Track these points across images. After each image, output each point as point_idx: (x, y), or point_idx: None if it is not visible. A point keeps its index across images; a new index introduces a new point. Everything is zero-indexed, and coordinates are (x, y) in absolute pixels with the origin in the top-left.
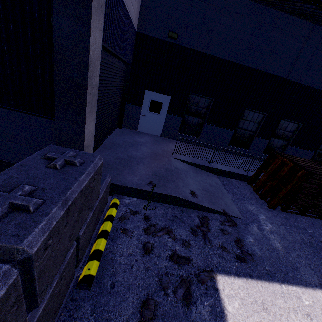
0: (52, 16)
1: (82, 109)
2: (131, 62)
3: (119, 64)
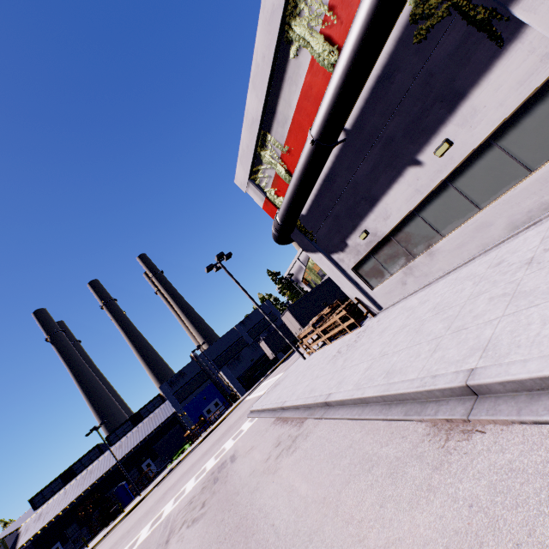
0: None
1: None
2: None
3: None
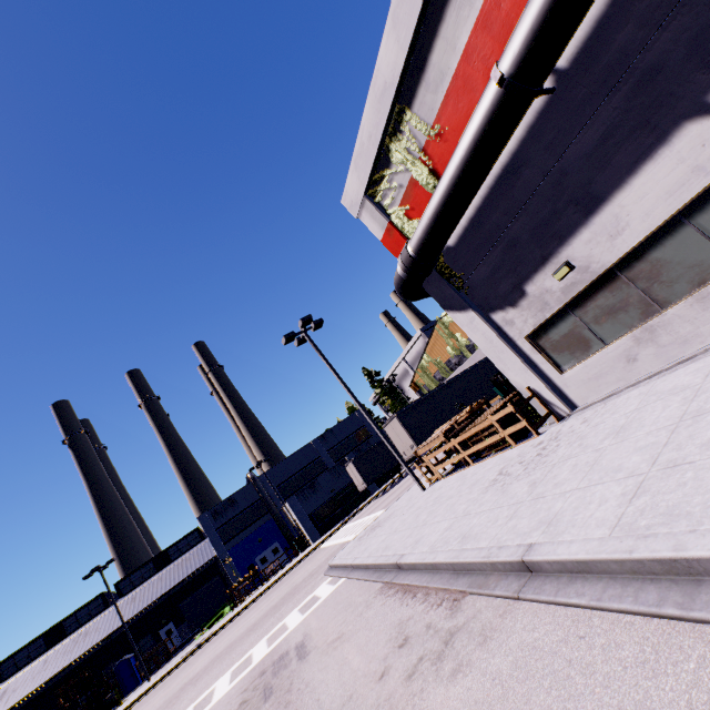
0: None
1: None
2: None
3: None
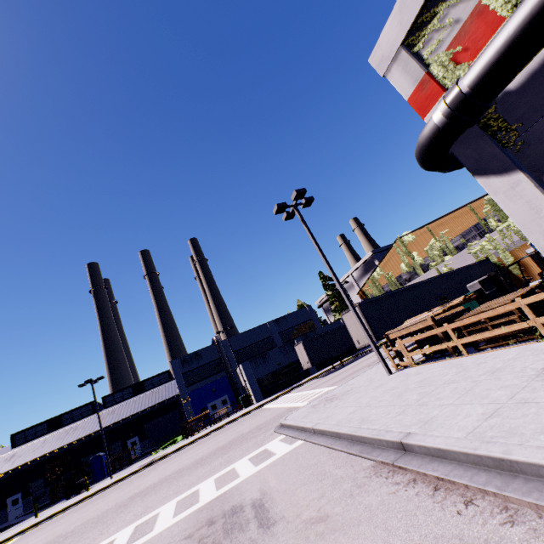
0: None
1: None
2: None
3: None
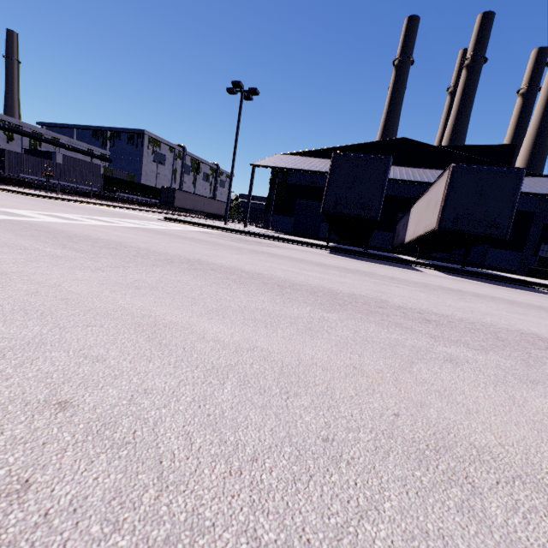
0: (528, 229)
1: (533, 249)
2: None
3: None
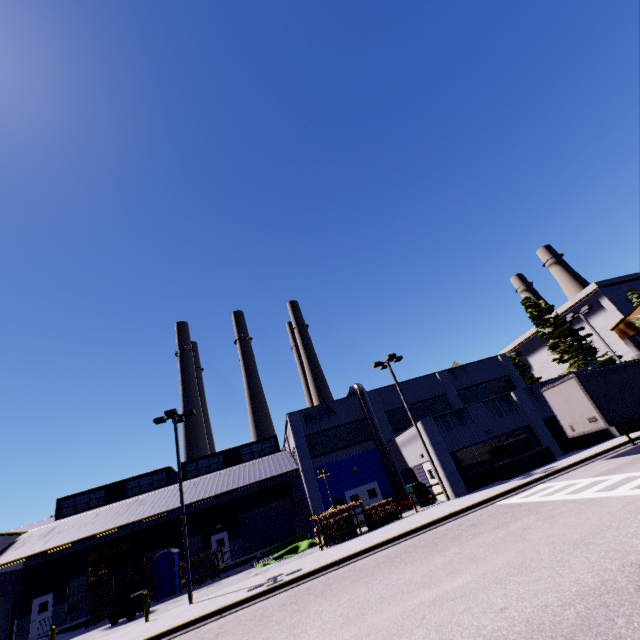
0: None
1: None
2: (21, 588)
3: (2, 598)
